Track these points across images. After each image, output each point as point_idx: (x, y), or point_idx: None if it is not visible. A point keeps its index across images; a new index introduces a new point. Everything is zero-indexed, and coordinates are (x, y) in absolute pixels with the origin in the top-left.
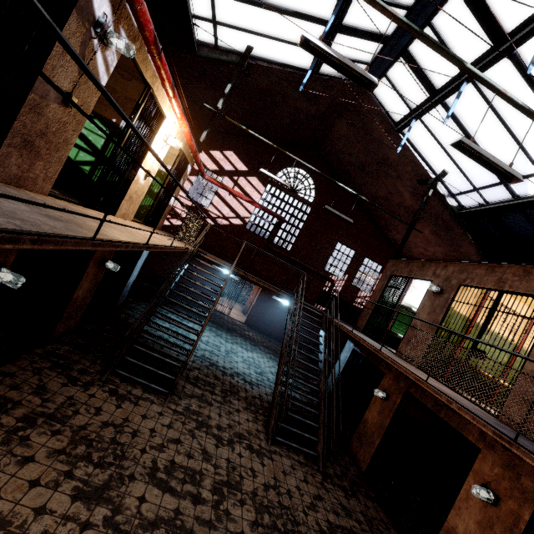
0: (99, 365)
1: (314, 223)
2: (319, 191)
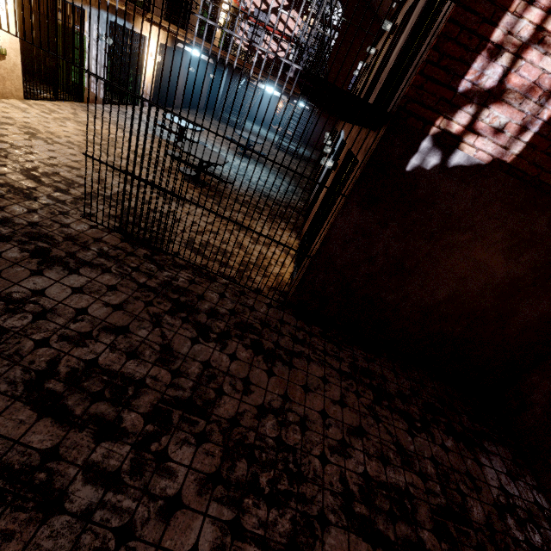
0: (214, 118)
1: (341, 47)
2: (345, 14)
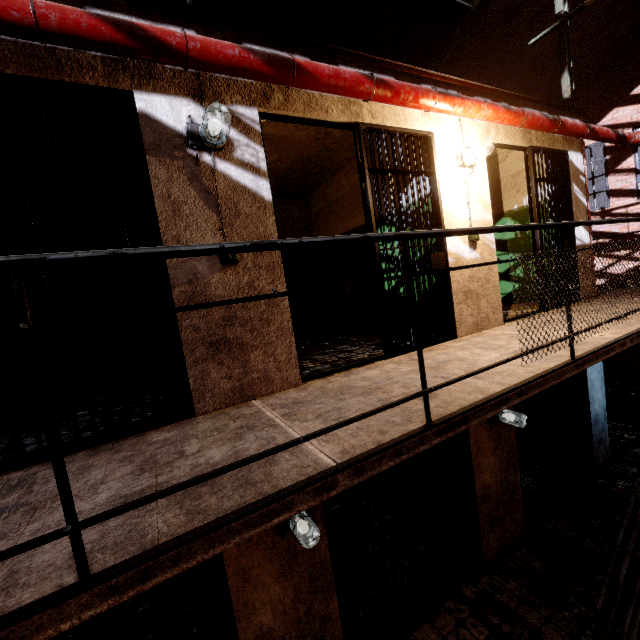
0: None
1: None
2: None
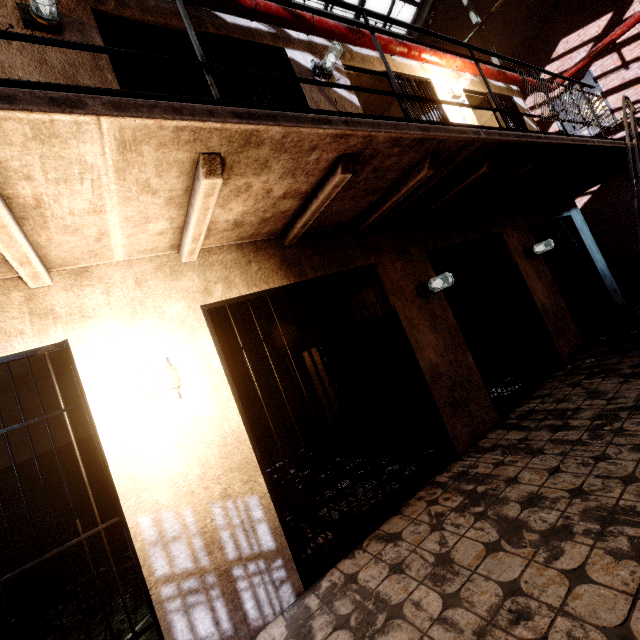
0: None
1: None
2: None
